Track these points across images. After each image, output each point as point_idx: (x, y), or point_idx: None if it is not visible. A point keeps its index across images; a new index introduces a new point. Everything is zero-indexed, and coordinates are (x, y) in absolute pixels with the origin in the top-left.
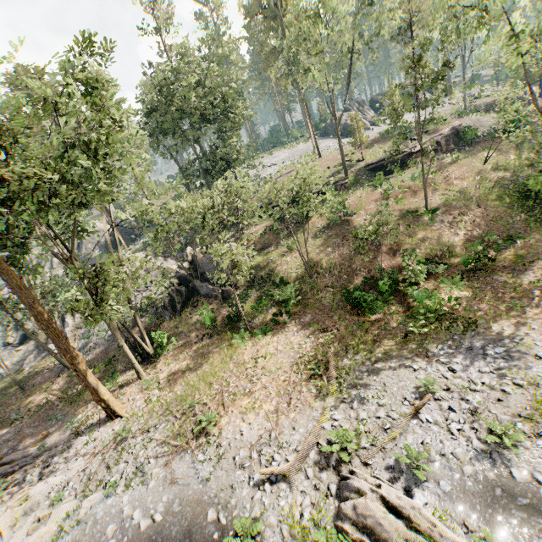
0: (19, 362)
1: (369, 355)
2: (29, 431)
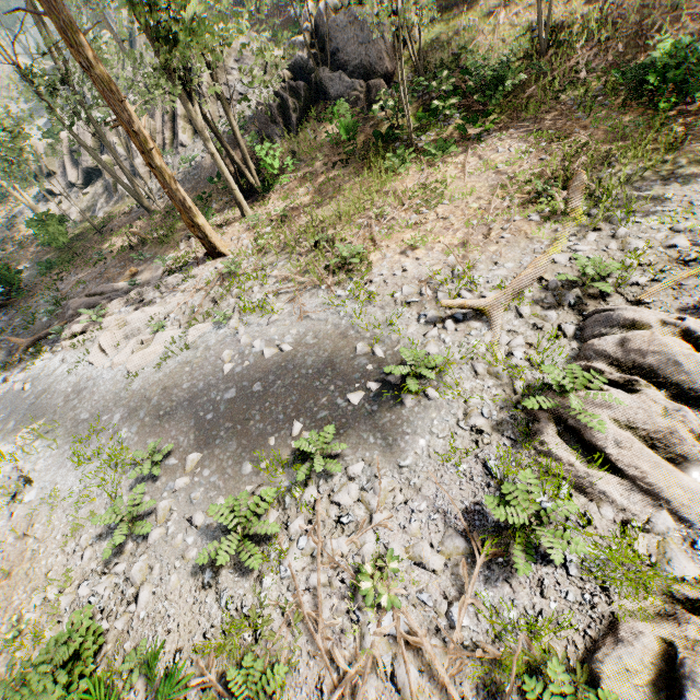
0: (89, 208)
1: (658, 166)
2: (115, 270)
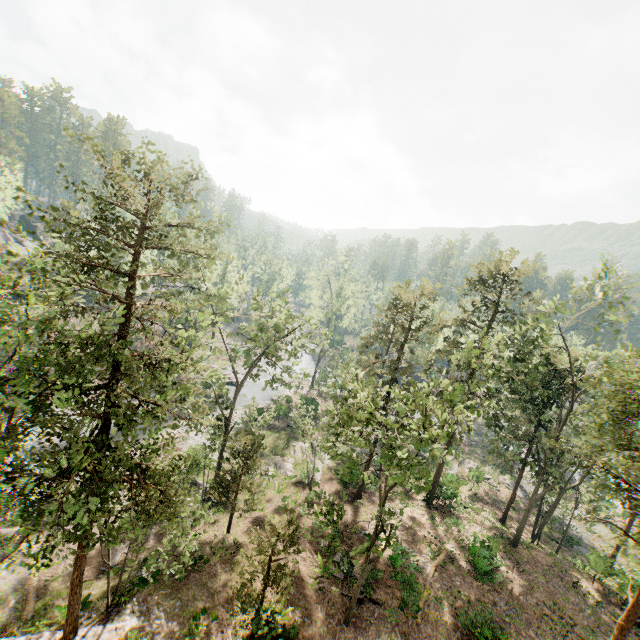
0: None
1: None
2: None
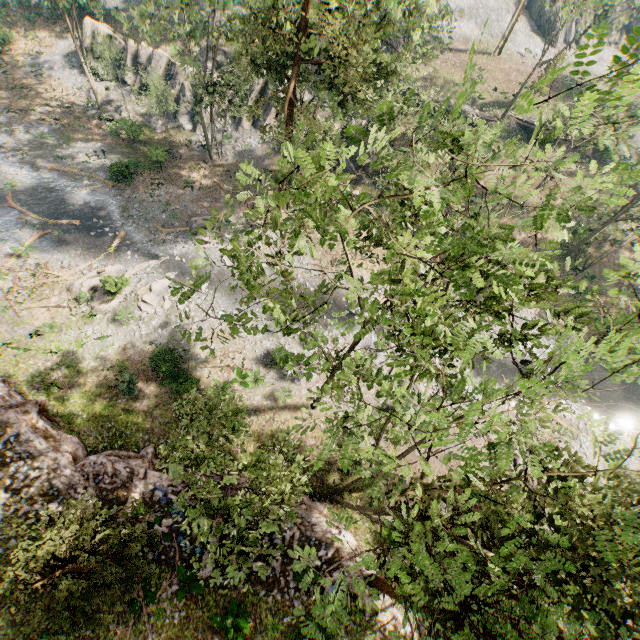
0: (142, 115)
1: None
2: (205, 203)
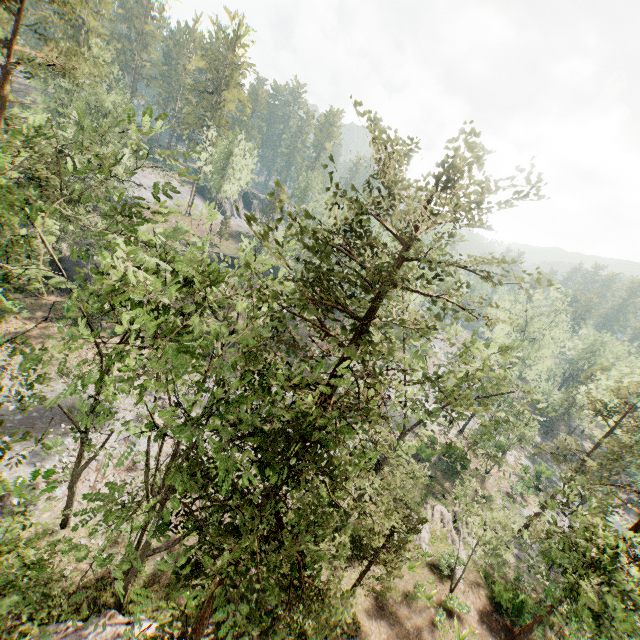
0: None
1: None
2: None
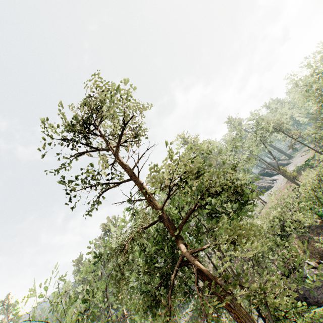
0: None
1: None
2: None
